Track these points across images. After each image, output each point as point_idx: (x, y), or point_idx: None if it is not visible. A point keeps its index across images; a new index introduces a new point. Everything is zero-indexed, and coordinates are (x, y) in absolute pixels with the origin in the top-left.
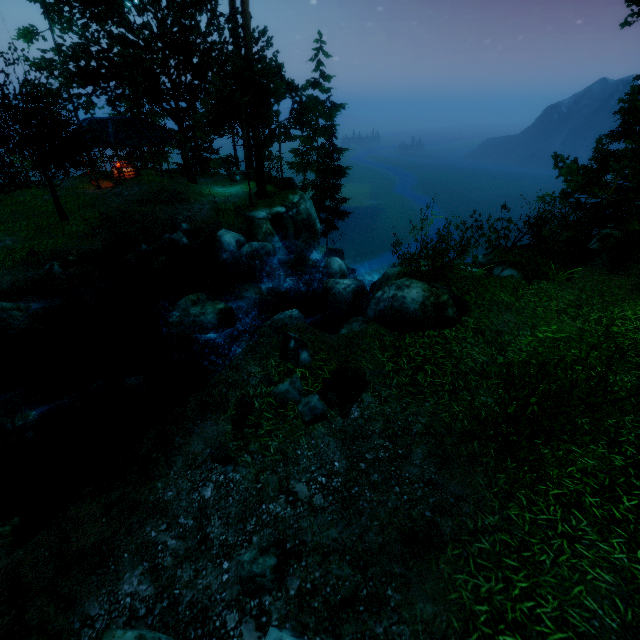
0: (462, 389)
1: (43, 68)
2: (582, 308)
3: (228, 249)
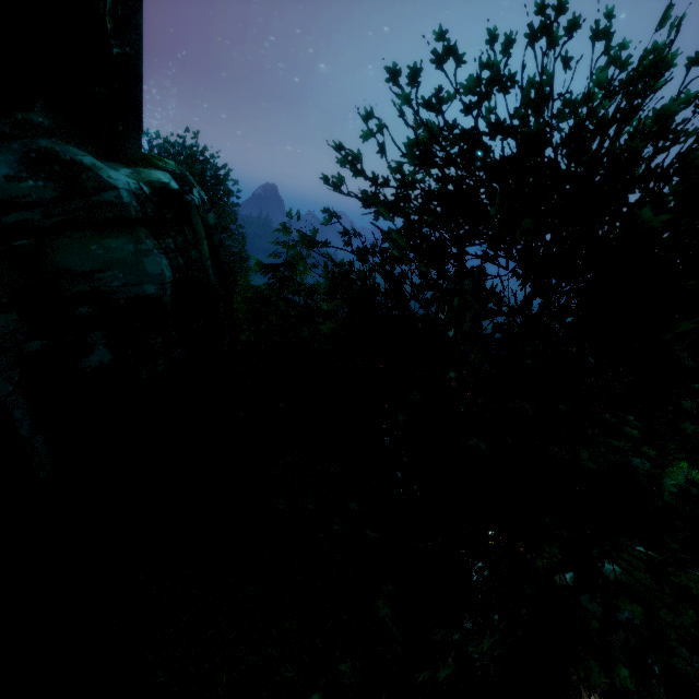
0: None
1: None
2: None
3: None
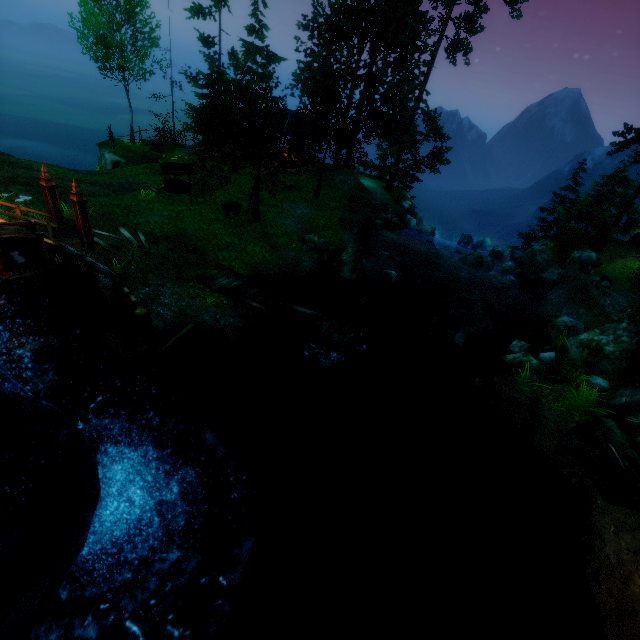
0: (632, 279)
1: (206, 43)
2: (602, 265)
3: (412, 228)
